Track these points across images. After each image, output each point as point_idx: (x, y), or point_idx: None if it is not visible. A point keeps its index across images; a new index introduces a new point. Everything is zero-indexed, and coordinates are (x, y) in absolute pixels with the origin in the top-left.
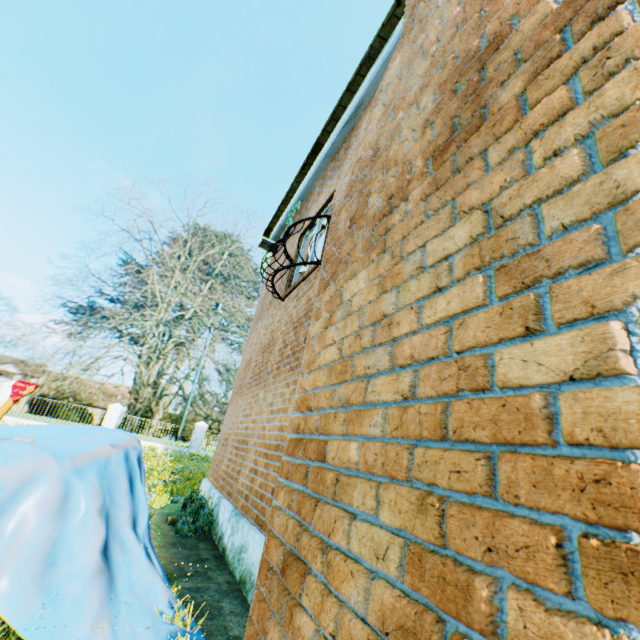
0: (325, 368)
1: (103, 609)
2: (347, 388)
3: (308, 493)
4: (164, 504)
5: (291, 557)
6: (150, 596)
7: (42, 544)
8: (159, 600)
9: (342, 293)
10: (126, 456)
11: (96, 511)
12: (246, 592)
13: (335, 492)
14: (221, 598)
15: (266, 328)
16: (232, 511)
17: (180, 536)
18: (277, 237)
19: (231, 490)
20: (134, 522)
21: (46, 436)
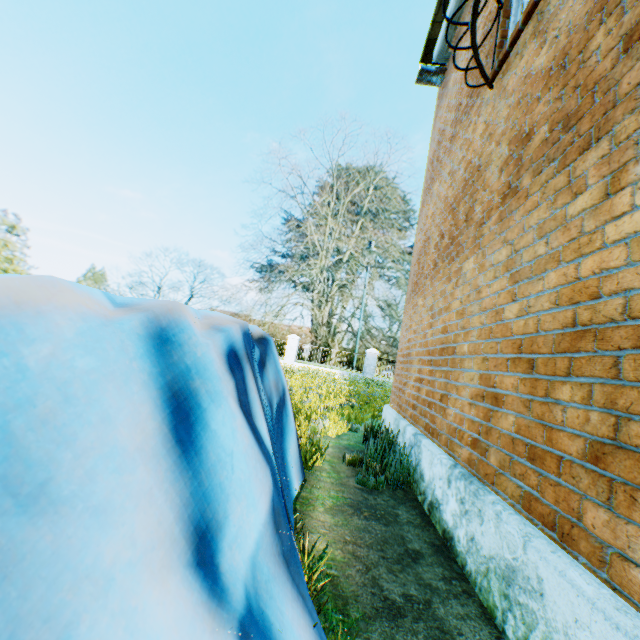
0: None
1: None
2: None
3: None
4: (340, 433)
5: None
6: None
7: None
8: None
9: None
10: (157, 336)
11: None
12: None
13: None
14: None
15: (452, 174)
16: (450, 467)
17: (364, 490)
18: (444, 51)
19: (432, 425)
20: (199, 542)
21: None
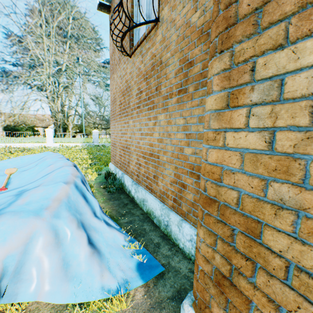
0: (240, 153)
1: (101, 267)
2: (300, 195)
3: (234, 245)
4: (95, 177)
5: (228, 282)
6: (116, 242)
7: (57, 264)
8: (120, 240)
9: (258, 70)
10: (76, 186)
11: (76, 229)
12: (152, 218)
13: (285, 274)
14: (142, 224)
15: (121, 78)
16: (132, 182)
17: (110, 194)
18: None
19: (126, 170)
20: (94, 213)
21: (22, 165)
